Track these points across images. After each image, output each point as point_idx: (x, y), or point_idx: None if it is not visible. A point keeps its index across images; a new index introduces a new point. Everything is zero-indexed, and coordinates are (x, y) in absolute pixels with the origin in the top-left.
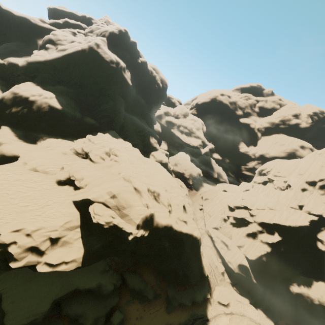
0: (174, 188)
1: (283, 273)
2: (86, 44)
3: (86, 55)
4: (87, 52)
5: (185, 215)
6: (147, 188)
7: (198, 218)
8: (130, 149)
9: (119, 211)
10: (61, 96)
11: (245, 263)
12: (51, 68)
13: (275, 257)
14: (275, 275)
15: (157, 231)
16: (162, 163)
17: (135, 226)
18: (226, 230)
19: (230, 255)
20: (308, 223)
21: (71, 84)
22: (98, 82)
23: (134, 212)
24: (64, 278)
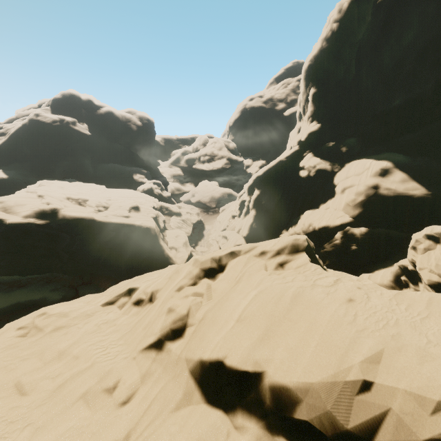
0: (128, 198)
1: (274, 228)
2: (27, 119)
3: (28, 128)
4: (27, 125)
5: (132, 213)
6: (67, 197)
7: (212, 232)
8: (84, 185)
9: (5, 209)
10: (13, 170)
11: (239, 242)
12: (2, 153)
13: (261, 215)
14: (271, 236)
15: (68, 224)
16: (145, 191)
17: (21, 215)
18: (231, 225)
19: (227, 243)
20: (284, 157)
21: (26, 158)
22: (47, 145)
23: (26, 208)
24: (9, 298)
